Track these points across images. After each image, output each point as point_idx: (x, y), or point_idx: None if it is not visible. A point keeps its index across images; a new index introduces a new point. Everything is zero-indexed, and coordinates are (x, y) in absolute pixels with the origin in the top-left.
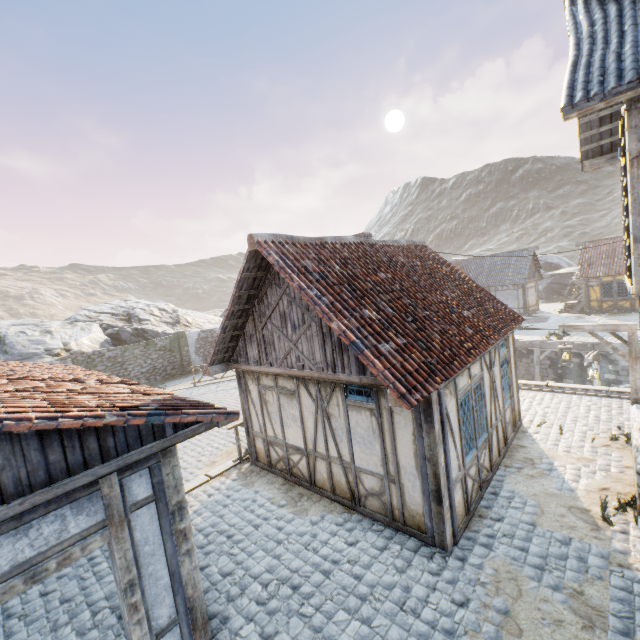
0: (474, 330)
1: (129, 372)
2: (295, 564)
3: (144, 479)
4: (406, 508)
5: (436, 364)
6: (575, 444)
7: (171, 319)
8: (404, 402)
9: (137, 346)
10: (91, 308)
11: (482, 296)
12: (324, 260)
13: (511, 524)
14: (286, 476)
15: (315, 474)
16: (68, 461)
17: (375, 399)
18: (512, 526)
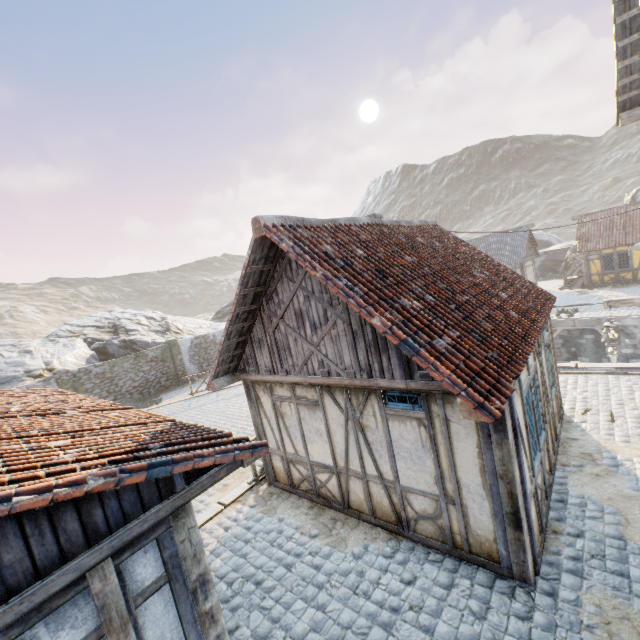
0: (518, 313)
1: (120, 388)
2: (345, 617)
3: (151, 555)
4: (471, 533)
5: (500, 359)
6: (633, 432)
7: (160, 327)
8: (484, 414)
9: (126, 359)
10: (73, 322)
11: (509, 275)
12: (343, 244)
13: (595, 540)
14: (313, 498)
15: (349, 495)
16: (34, 557)
17: (424, 406)
18: (598, 543)
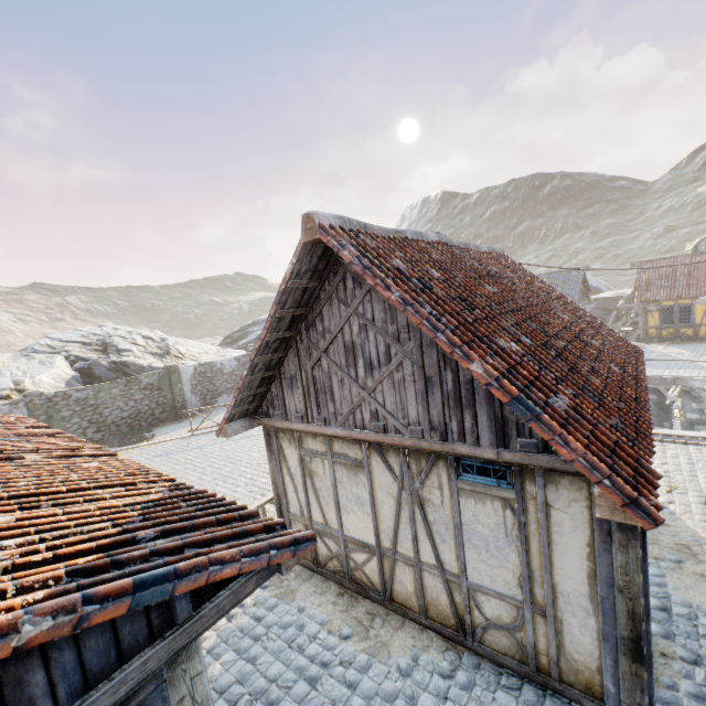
0: (618, 368)
1: (105, 418)
2: None
3: None
4: (564, 656)
5: (627, 429)
6: None
7: (159, 349)
8: (638, 515)
9: (115, 384)
10: (55, 336)
11: (591, 320)
12: (415, 262)
13: None
14: (343, 581)
15: (392, 584)
16: None
17: (515, 484)
18: None
